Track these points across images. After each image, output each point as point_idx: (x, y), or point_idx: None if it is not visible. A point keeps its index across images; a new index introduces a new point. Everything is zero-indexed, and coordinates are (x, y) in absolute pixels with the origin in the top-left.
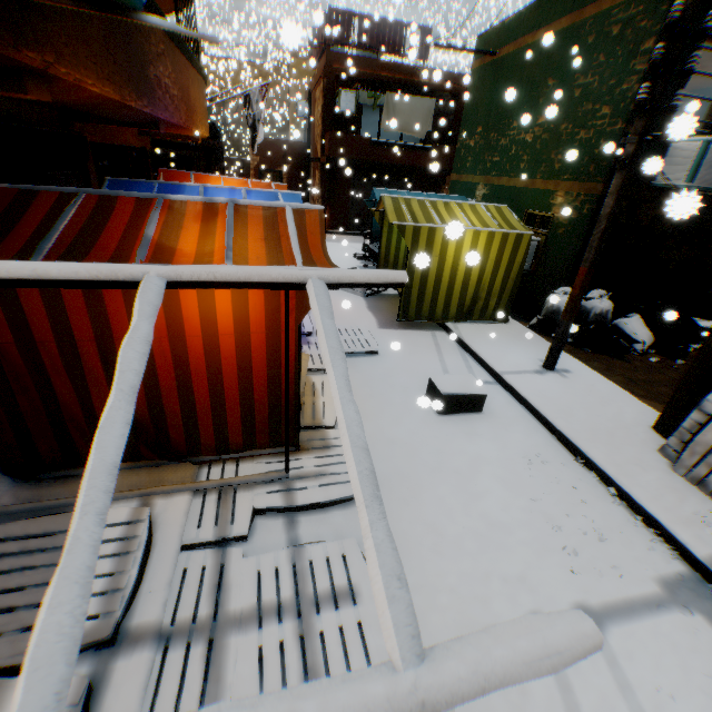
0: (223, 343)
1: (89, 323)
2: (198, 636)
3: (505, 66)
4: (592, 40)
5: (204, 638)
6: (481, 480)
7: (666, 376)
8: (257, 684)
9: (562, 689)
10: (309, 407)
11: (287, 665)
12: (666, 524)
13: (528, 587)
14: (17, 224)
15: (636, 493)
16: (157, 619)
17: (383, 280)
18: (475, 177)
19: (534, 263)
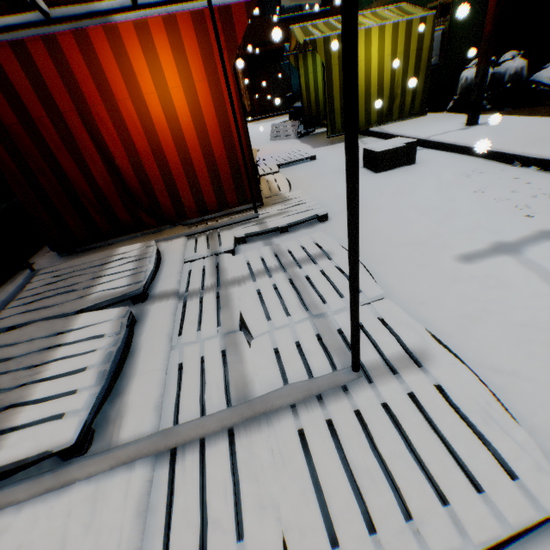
0: (175, 98)
1: (66, 93)
2: (208, 293)
3: None
4: None
5: (212, 292)
6: (424, 193)
7: None
8: (259, 304)
9: (535, 272)
10: (266, 188)
11: (281, 293)
12: None
13: (486, 232)
14: None
15: None
16: (174, 287)
17: None
18: (372, 7)
19: (441, 55)
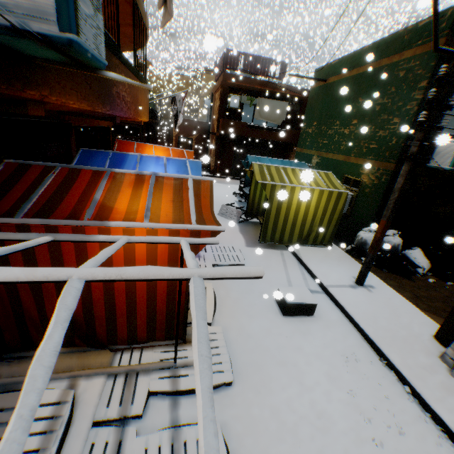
0: None
1: (49, 257)
2: None
3: (332, 87)
4: (386, 78)
5: None
6: (312, 373)
7: (441, 294)
8: None
9: None
10: None
11: None
12: (449, 423)
13: None
14: (12, 187)
15: (425, 394)
16: None
17: (246, 276)
18: (312, 151)
19: (349, 208)
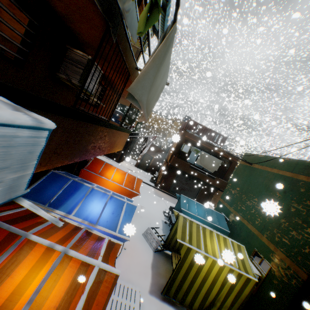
0: None
1: None
2: None
3: (255, 171)
4: (302, 190)
5: None
6: None
7: None
8: None
9: None
10: None
11: None
12: None
13: None
14: None
15: None
16: None
17: None
18: (231, 208)
19: (254, 287)
